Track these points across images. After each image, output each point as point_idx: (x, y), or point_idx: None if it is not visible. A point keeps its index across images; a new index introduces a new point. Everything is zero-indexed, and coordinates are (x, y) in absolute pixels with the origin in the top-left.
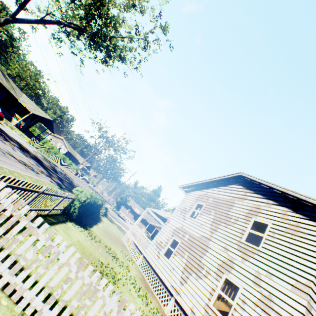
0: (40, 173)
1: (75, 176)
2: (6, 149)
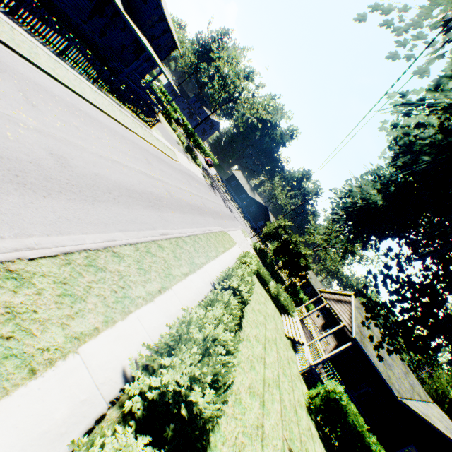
0: None
1: None
2: None
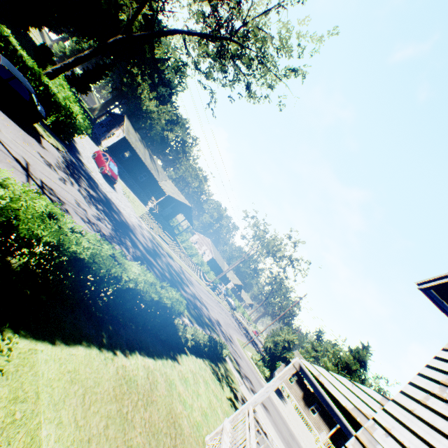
0: (76, 216)
1: (209, 289)
2: (27, 160)
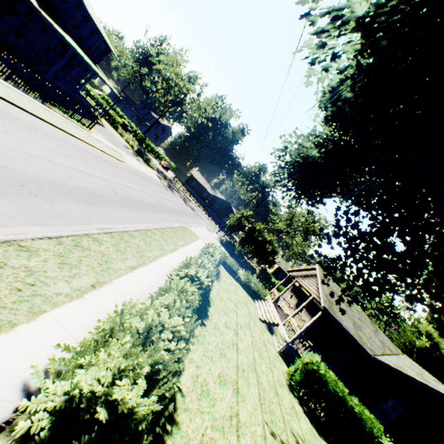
0: None
1: None
2: None
